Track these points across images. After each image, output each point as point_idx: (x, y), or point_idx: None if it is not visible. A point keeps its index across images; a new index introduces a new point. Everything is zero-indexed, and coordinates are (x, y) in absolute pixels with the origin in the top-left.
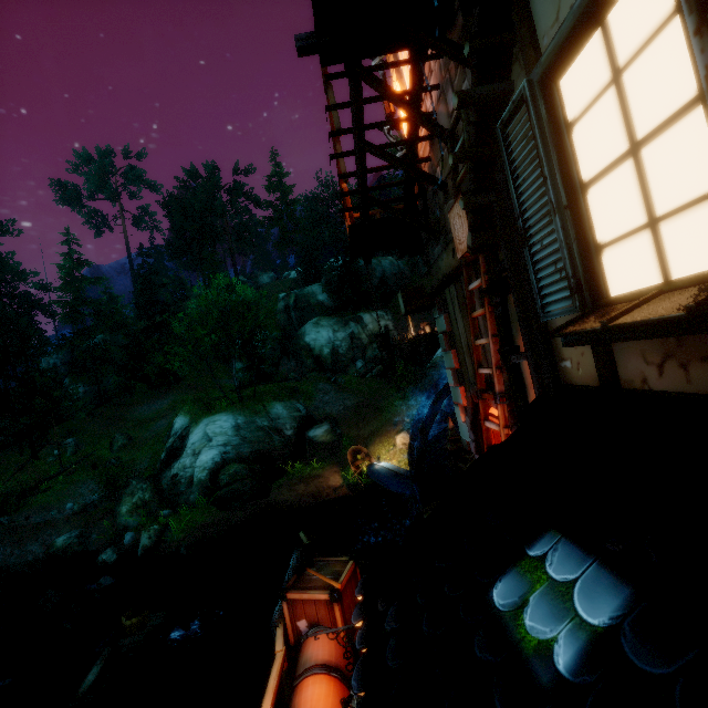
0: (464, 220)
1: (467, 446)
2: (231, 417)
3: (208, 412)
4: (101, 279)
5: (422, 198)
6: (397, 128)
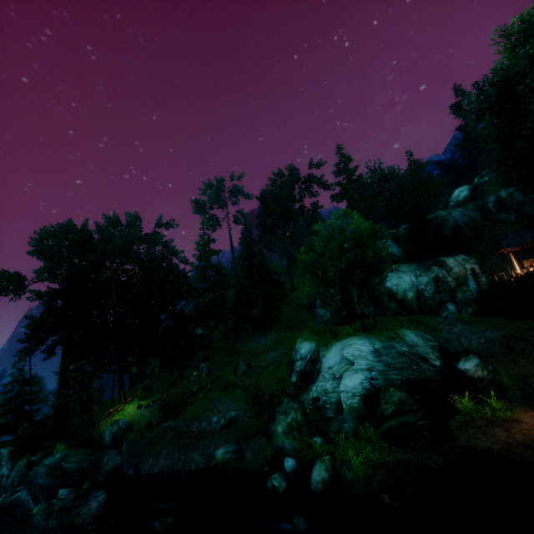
0: None
1: None
2: (367, 341)
3: (331, 338)
4: (220, 251)
5: None
6: None
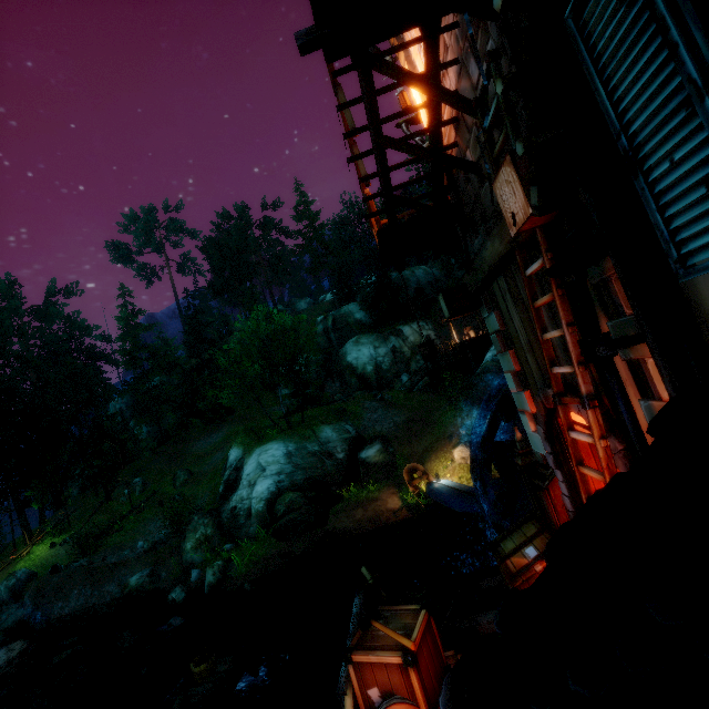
0: (515, 186)
1: (542, 459)
2: (282, 445)
3: (260, 441)
4: (153, 325)
5: (452, 189)
6: (416, 123)
